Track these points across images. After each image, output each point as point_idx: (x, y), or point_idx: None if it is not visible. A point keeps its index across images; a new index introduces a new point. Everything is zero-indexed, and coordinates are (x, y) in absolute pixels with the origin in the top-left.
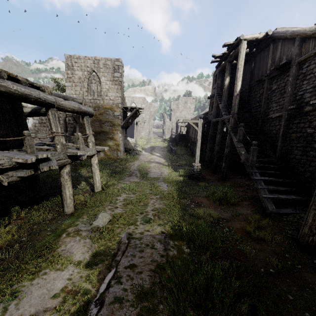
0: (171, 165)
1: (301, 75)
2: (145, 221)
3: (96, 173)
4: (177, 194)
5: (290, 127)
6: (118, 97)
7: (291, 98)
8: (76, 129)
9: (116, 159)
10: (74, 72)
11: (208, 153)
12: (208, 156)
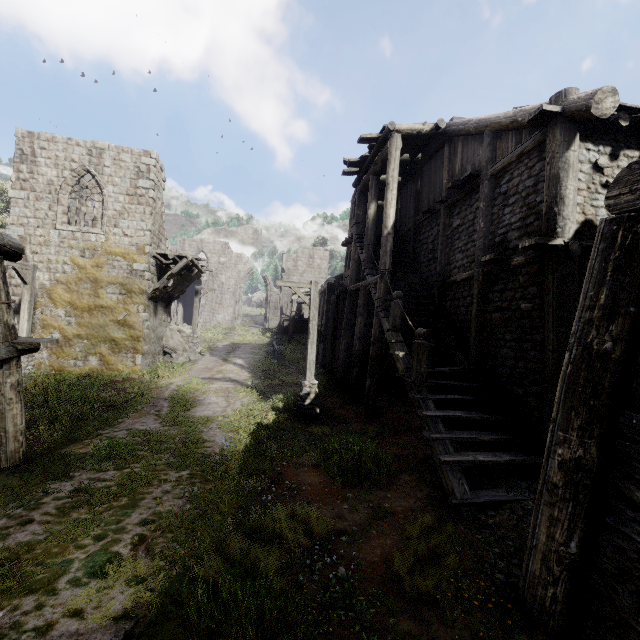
0: (260, 385)
1: (500, 198)
2: (89, 572)
3: (8, 413)
4: (240, 463)
5: (489, 300)
6: (145, 230)
7: (485, 240)
8: (22, 297)
9: (130, 373)
10: (36, 168)
11: (344, 358)
12: (343, 363)
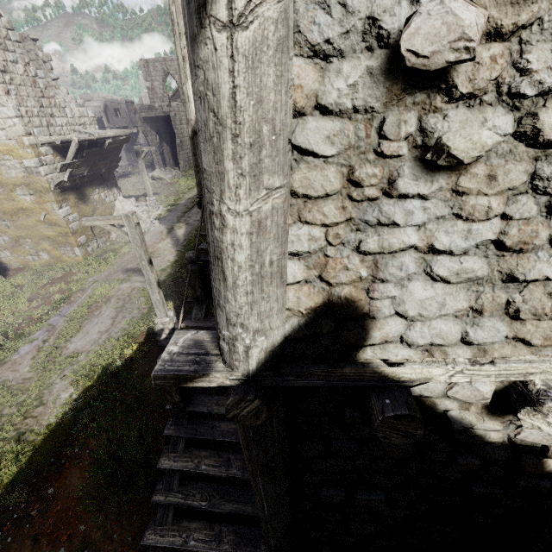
0: (170, 280)
1: None
2: None
3: None
4: (29, 456)
5: None
6: (11, 117)
7: None
8: None
9: (75, 264)
10: None
11: None
12: None
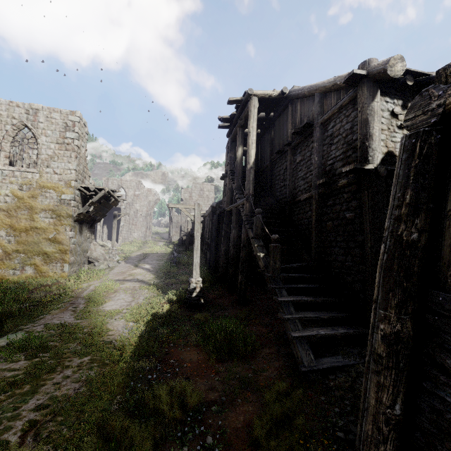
0: (161, 284)
1: (328, 139)
2: None
3: None
4: (134, 347)
5: (324, 212)
6: (71, 169)
7: (319, 170)
8: None
9: (59, 278)
10: None
11: (223, 260)
12: (223, 264)
